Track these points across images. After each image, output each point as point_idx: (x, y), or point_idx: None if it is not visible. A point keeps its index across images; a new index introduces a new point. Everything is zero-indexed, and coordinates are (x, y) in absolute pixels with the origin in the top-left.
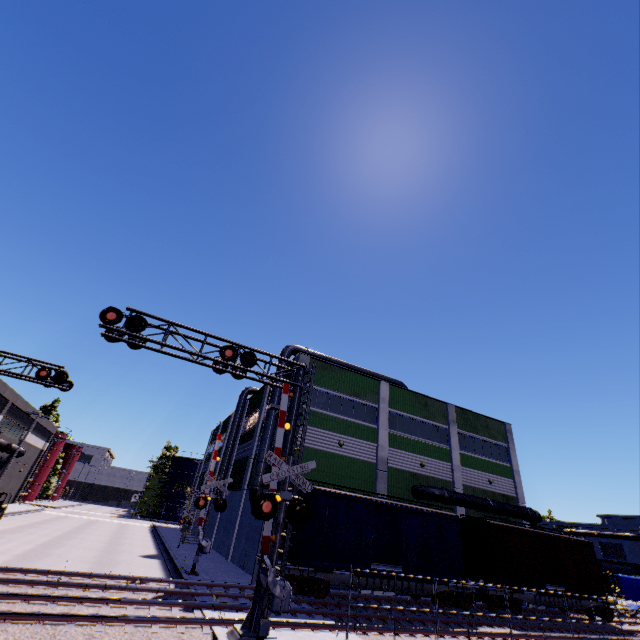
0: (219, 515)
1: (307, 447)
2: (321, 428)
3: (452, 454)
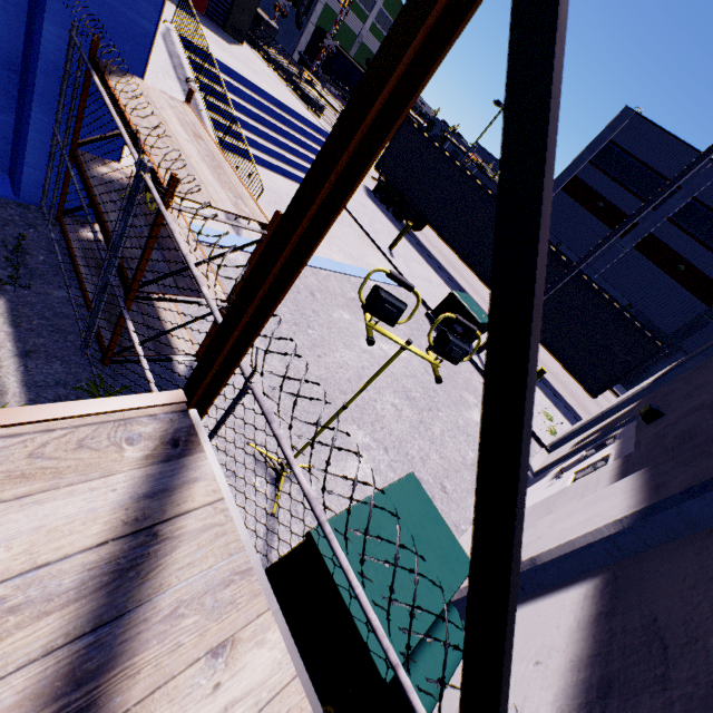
0: None
1: (330, 7)
2: None
3: None
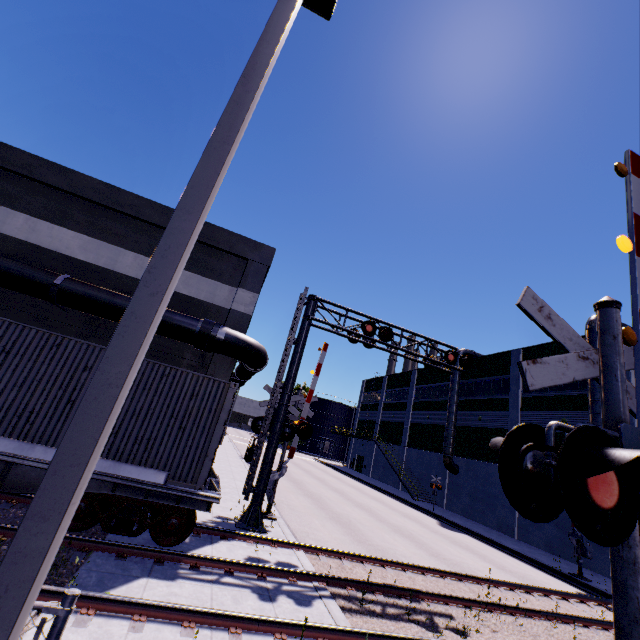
0: (447, 478)
1: None
2: None
3: None
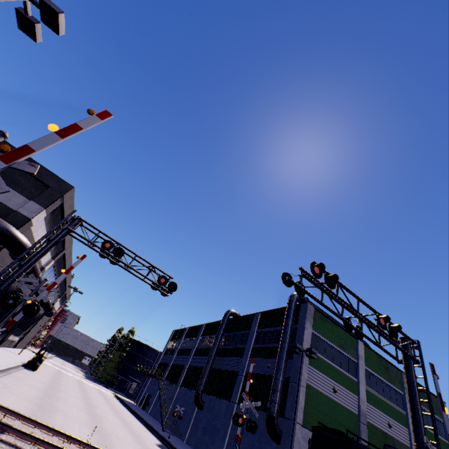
0: (195, 413)
1: (312, 387)
2: (321, 371)
3: (409, 420)
